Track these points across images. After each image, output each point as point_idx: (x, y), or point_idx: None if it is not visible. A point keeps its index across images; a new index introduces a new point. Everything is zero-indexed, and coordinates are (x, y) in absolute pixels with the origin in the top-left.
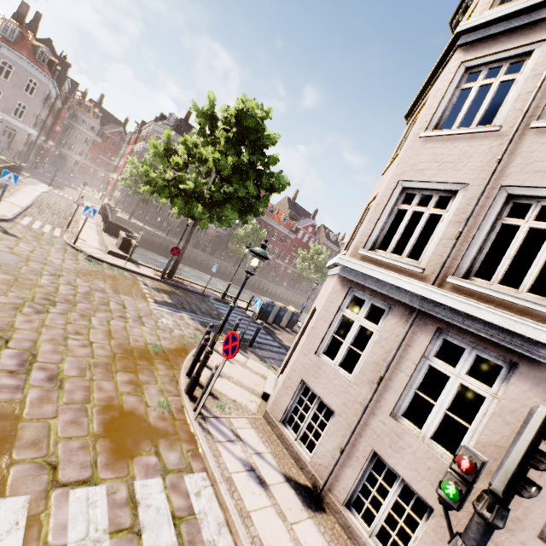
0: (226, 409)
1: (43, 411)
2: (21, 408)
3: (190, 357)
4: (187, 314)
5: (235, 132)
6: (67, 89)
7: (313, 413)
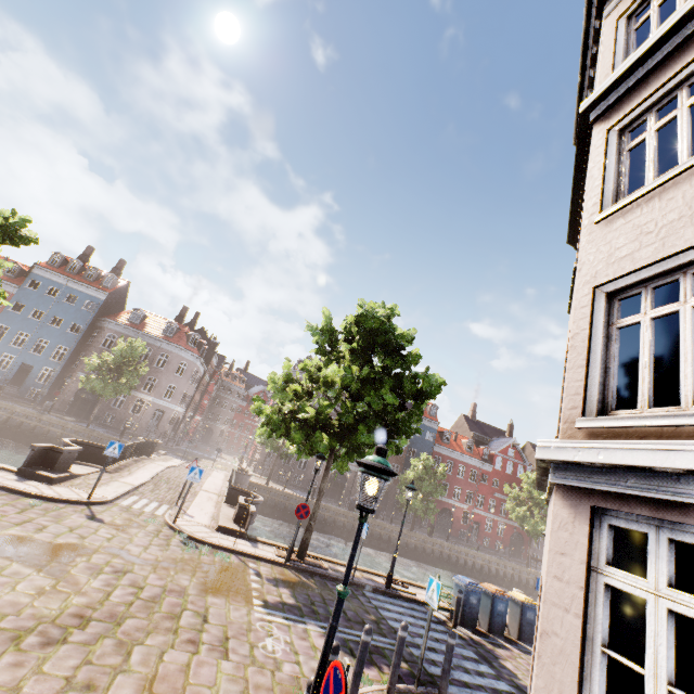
0: None
1: None
2: None
3: None
4: (316, 625)
5: (358, 340)
6: (215, 363)
7: None
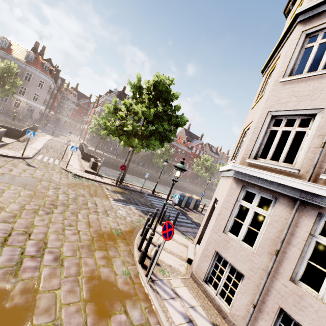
0: (166, 272)
1: (52, 284)
2: (38, 283)
3: (138, 236)
4: (133, 206)
5: (153, 94)
6: (59, 83)
7: (227, 275)
